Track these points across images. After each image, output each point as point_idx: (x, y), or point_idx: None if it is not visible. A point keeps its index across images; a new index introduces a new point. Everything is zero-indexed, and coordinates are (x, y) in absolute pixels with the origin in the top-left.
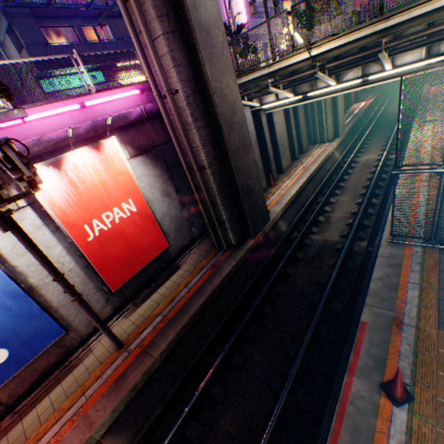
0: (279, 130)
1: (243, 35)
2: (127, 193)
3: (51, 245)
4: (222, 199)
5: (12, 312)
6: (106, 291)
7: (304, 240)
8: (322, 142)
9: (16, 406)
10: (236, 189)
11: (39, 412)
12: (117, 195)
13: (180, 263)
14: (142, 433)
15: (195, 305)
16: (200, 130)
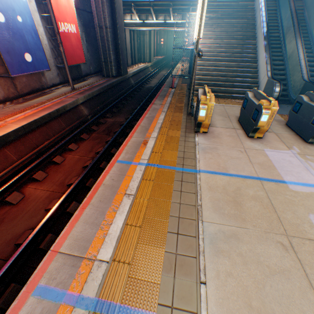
0: (128, 42)
1: None
2: (73, 21)
3: (40, 25)
4: (112, 48)
5: (34, 41)
6: (58, 69)
7: (142, 85)
8: (144, 63)
9: (24, 97)
10: (118, 47)
11: (41, 99)
12: (70, 19)
13: (87, 80)
14: (94, 111)
15: (105, 85)
16: (108, 8)
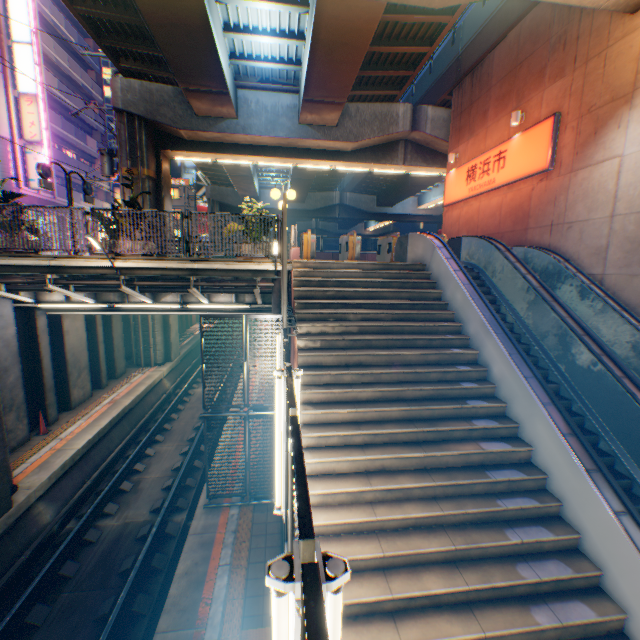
0: (76, 340)
1: (12, 207)
2: None
3: None
4: None
5: None
6: None
7: (88, 532)
8: (151, 364)
9: None
10: None
11: None
12: None
13: None
14: None
15: None
16: None
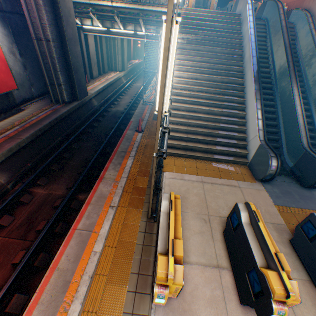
0: (92, 50)
1: None
2: None
3: None
4: (61, 67)
5: None
6: None
7: (108, 109)
8: (116, 71)
9: None
10: (70, 65)
11: None
12: None
13: (24, 108)
14: (20, 173)
15: (47, 122)
16: (49, 14)
